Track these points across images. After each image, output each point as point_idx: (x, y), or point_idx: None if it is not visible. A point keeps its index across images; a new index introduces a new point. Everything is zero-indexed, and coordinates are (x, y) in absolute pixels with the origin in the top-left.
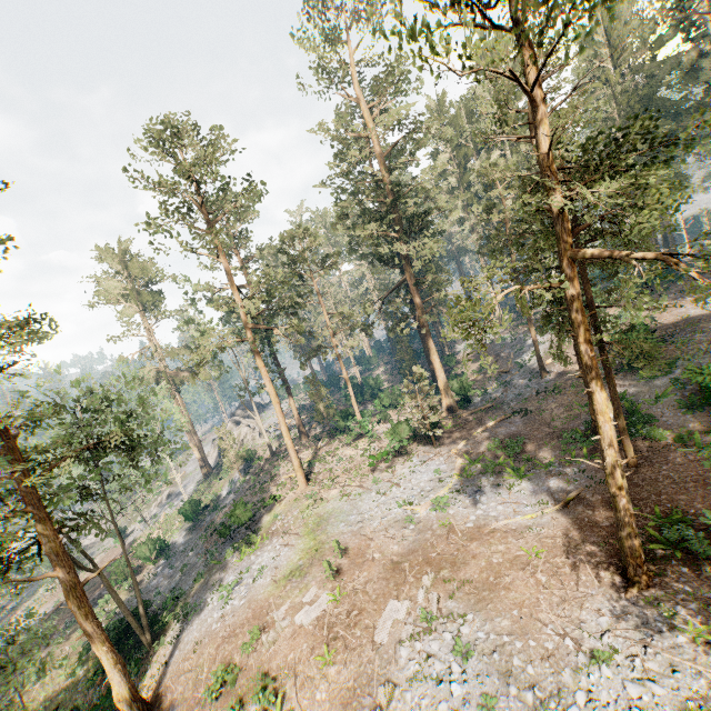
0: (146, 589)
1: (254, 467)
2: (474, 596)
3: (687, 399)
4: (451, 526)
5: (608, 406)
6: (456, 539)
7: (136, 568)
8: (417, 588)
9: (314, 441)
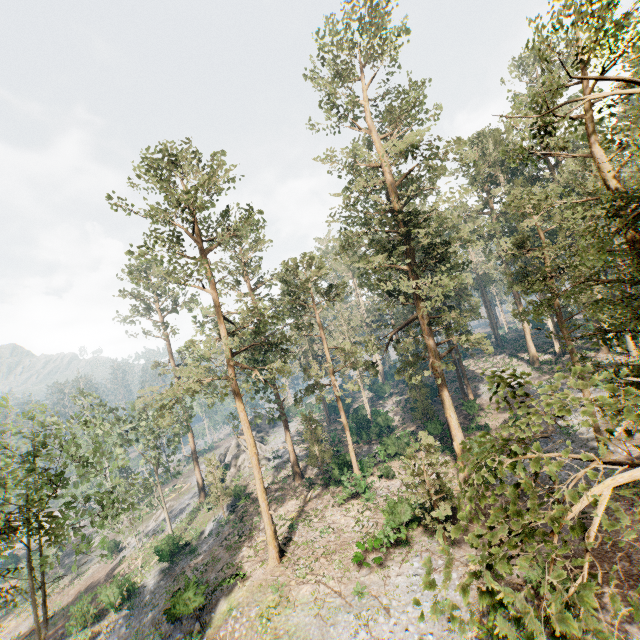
0: None
1: (240, 506)
2: None
3: None
4: None
5: None
6: None
7: (102, 608)
8: None
9: (306, 487)
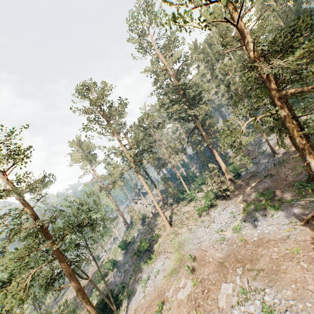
0: (111, 283)
1: (146, 221)
2: (267, 278)
3: None
4: (245, 240)
5: None
6: (249, 247)
7: (105, 273)
8: (234, 275)
9: (170, 206)
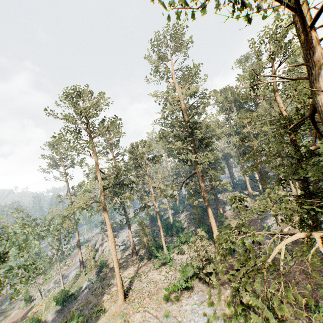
0: None
1: (103, 272)
2: None
3: None
4: None
5: None
6: None
7: None
8: None
9: (139, 260)
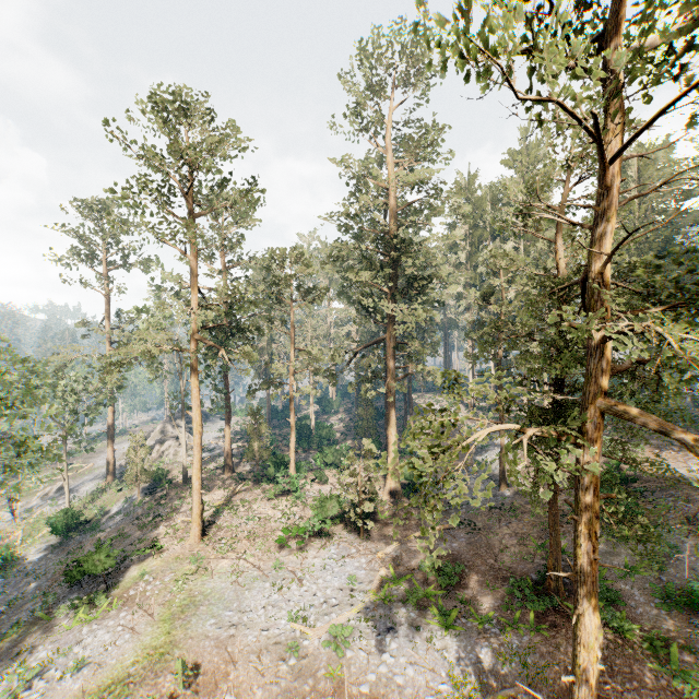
0: None
1: (159, 490)
2: None
3: (663, 585)
4: (341, 680)
5: (597, 635)
6: None
7: None
8: None
9: (237, 480)
